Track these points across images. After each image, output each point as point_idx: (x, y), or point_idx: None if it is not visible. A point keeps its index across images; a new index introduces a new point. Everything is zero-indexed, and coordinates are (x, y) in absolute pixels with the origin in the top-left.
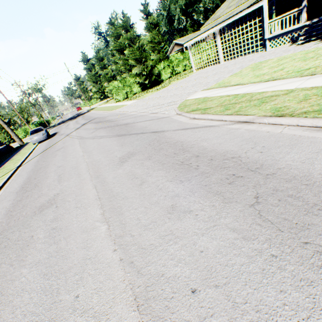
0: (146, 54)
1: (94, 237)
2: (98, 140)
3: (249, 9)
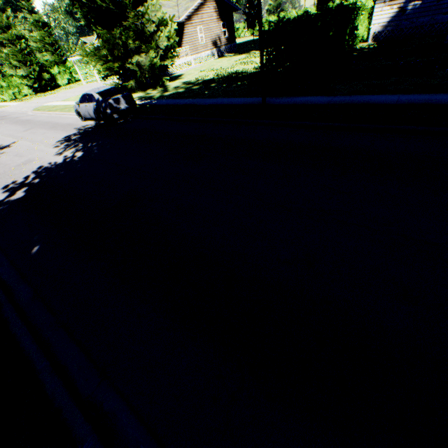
0: (32, 58)
1: None
2: None
3: None
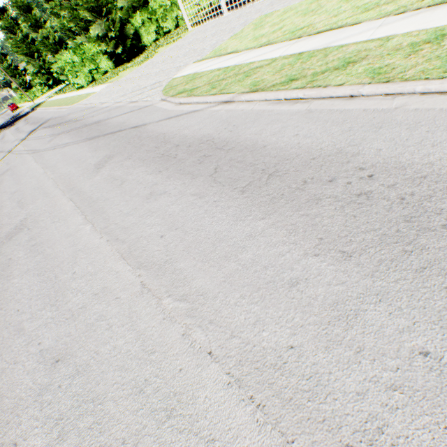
0: None
1: (80, 237)
2: (61, 150)
3: None
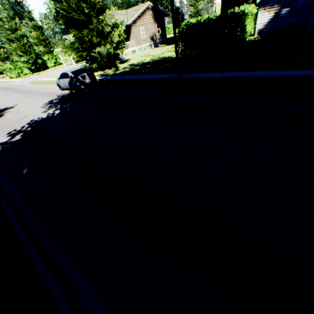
0: (31, 50)
1: None
2: None
3: None
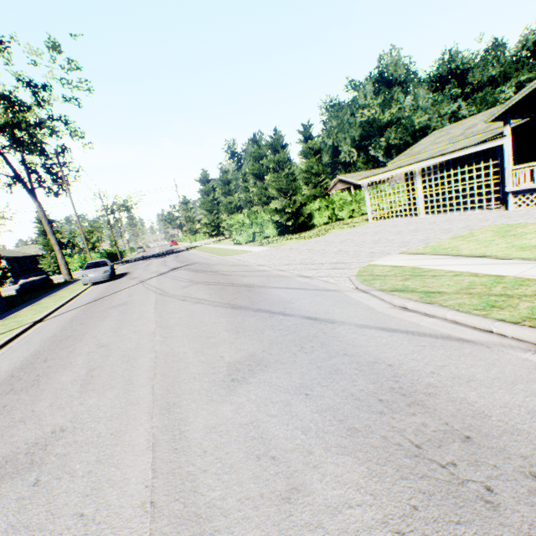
0: (297, 185)
1: None
2: (191, 306)
3: (478, 147)
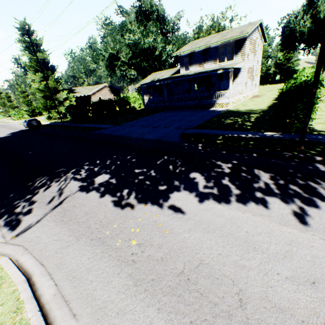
0: (32, 103)
1: None
2: None
3: None
